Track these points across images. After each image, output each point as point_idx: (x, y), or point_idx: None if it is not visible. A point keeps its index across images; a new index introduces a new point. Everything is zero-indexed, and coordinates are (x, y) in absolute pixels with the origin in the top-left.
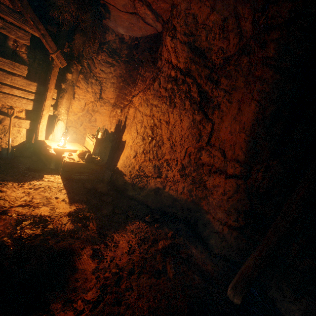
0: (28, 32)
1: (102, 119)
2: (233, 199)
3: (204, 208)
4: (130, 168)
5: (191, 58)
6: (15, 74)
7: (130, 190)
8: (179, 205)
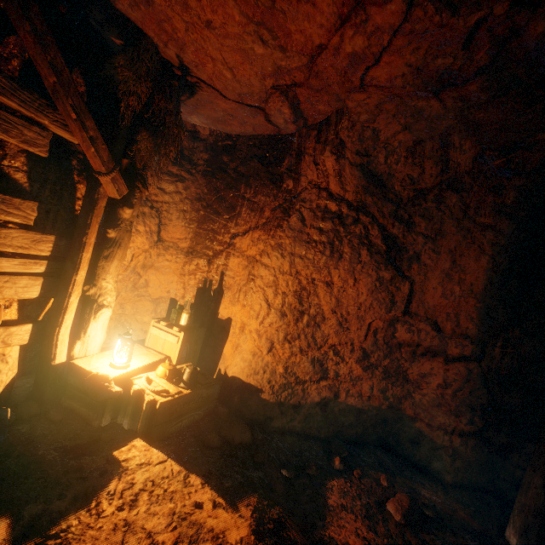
0: (48, 130)
1: (163, 280)
2: (463, 392)
3: (407, 413)
4: (266, 373)
5: (365, 186)
6: None
7: (276, 417)
8: (369, 418)
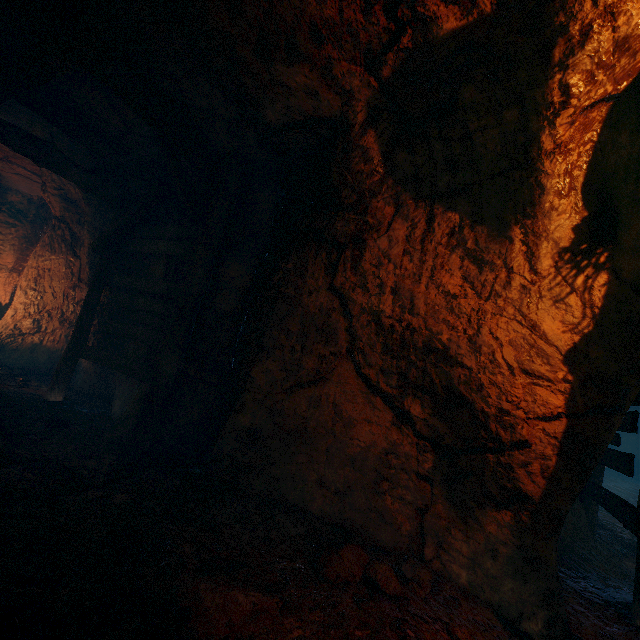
0: None
1: None
2: None
3: None
4: (3, 328)
5: (66, 207)
6: None
7: None
8: (56, 357)
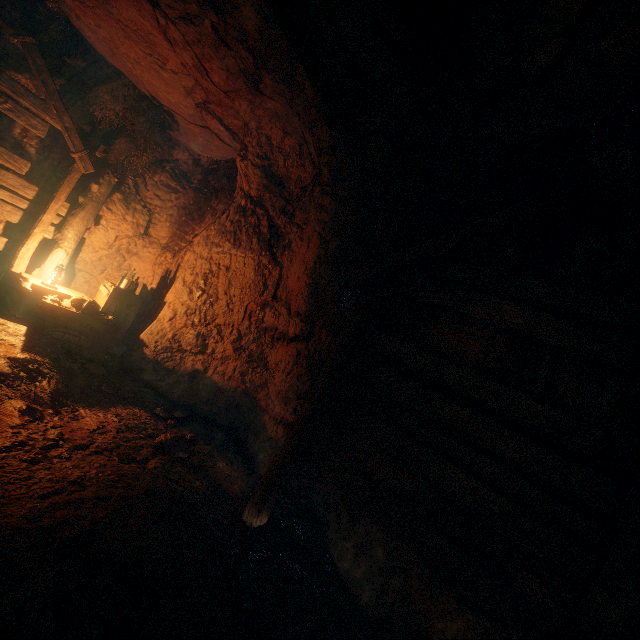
0: (48, 123)
1: (142, 268)
2: (292, 376)
3: (261, 404)
4: (158, 335)
5: (266, 185)
6: (8, 170)
7: (148, 371)
8: (225, 399)
